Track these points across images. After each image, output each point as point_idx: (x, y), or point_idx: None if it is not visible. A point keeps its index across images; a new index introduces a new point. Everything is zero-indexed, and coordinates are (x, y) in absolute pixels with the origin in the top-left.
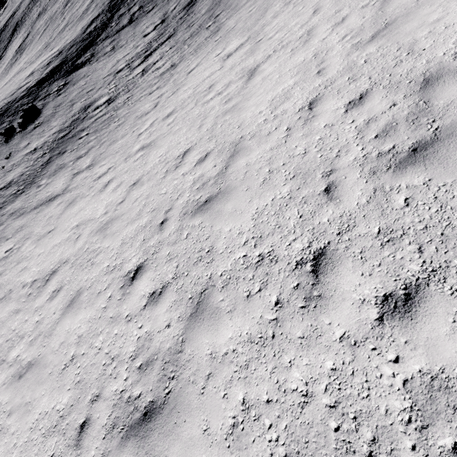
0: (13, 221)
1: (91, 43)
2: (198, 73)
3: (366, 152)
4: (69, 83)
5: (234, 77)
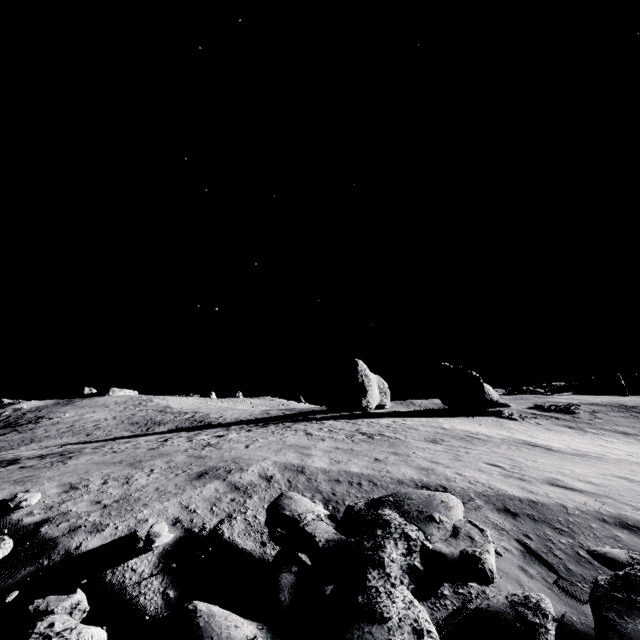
0: (633, 440)
1: None
2: None
3: None
4: None
5: None
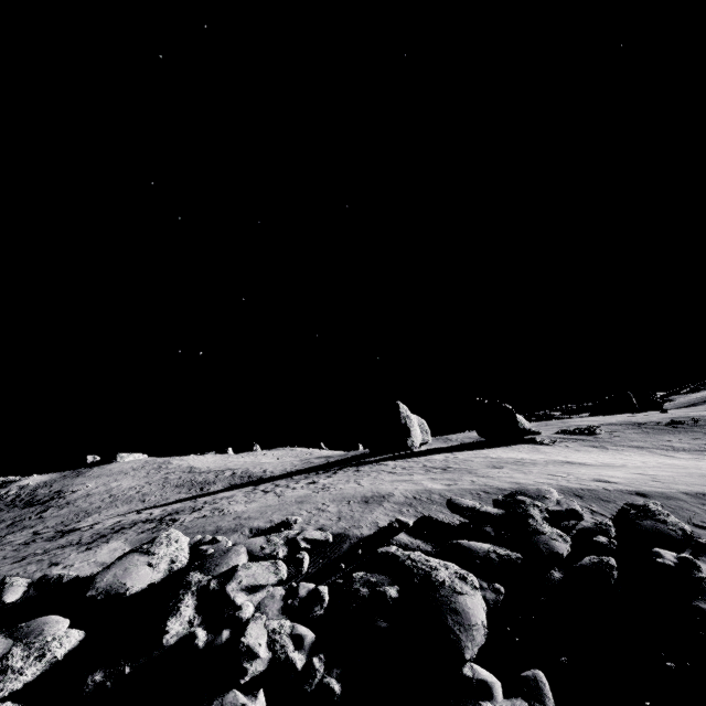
0: (645, 452)
1: None
2: None
3: None
4: None
5: None
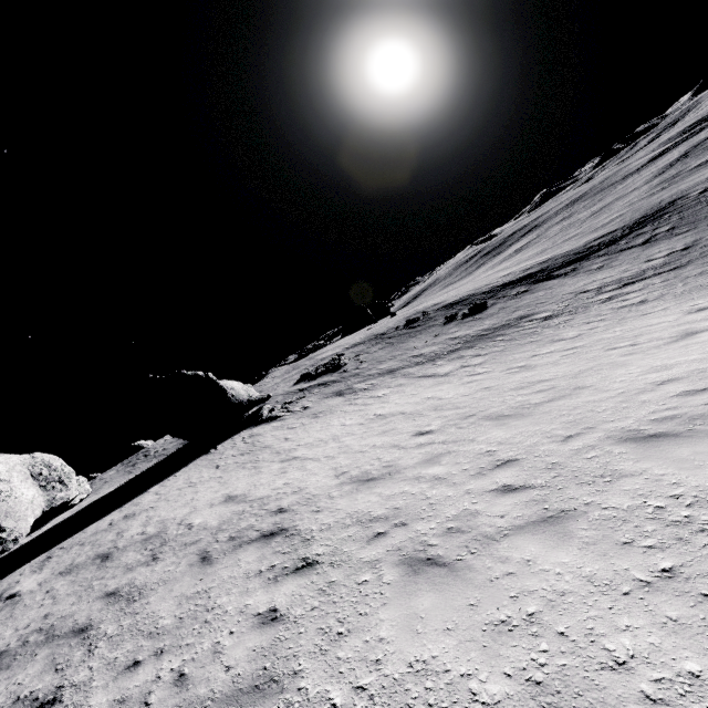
0: (401, 378)
1: (582, 258)
2: (648, 318)
3: (629, 425)
4: (530, 291)
5: (667, 334)
